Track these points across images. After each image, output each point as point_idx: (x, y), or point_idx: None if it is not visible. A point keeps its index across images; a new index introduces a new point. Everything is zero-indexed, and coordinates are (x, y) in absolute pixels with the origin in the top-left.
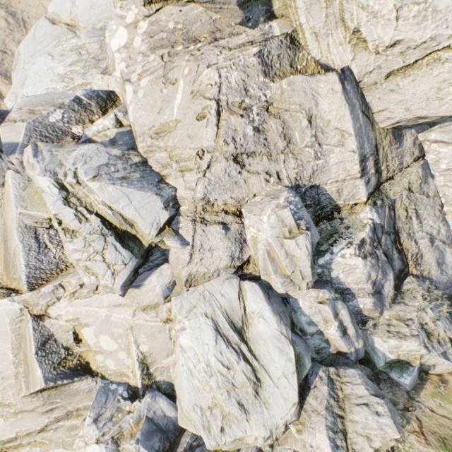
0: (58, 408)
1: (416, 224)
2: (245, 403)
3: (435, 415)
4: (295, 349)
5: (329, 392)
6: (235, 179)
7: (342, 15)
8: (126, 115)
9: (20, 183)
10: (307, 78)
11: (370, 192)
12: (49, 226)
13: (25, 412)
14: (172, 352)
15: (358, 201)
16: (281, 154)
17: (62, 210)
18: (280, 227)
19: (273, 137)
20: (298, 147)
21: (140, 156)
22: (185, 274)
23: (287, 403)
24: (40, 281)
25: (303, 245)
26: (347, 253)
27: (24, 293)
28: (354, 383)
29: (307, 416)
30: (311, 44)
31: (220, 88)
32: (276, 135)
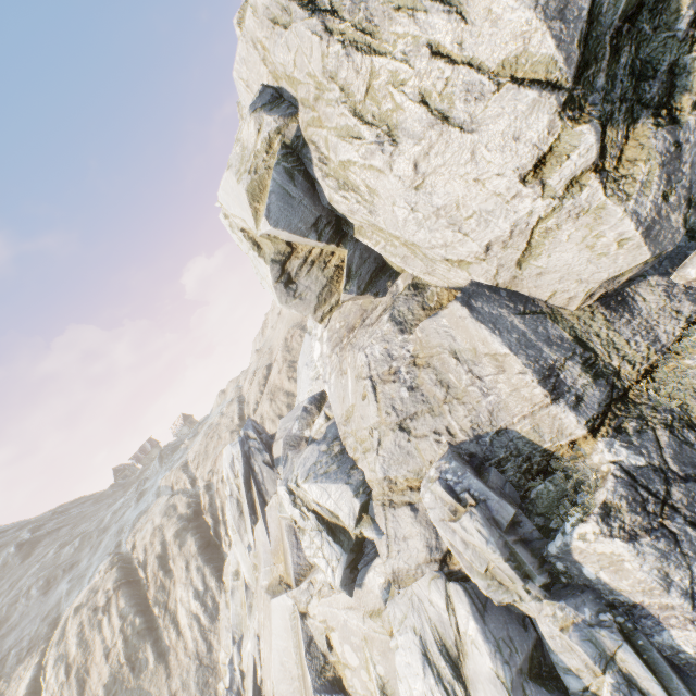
0: None
1: None
2: None
3: None
4: None
5: None
6: (406, 449)
7: (427, 257)
8: (331, 408)
9: None
10: (433, 318)
11: (593, 415)
12: None
13: None
14: None
15: (572, 437)
16: (443, 404)
17: (293, 511)
18: (440, 507)
19: (429, 389)
20: (459, 389)
21: (340, 444)
22: (388, 571)
23: None
24: (301, 577)
25: (472, 529)
26: (587, 532)
27: (293, 589)
28: None
29: None
30: (431, 280)
31: (369, 365)
32: (432, 386)
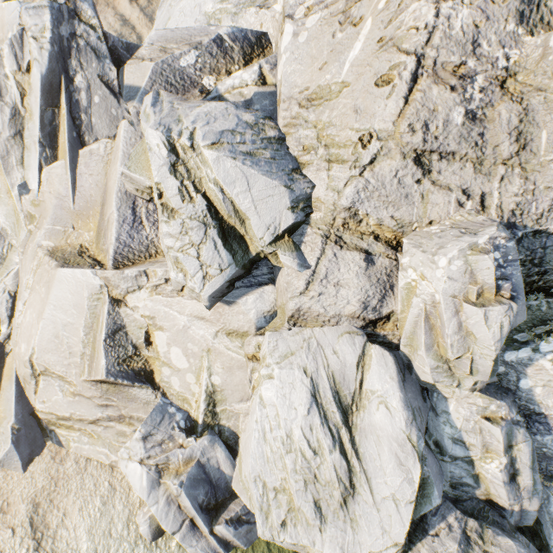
0: (113, 407)
1: None
2: (324, 507)
3: None
4: (422, 470)
5: None
6: (407, 190)
7: None
8: (274, 69)
9: (132, 138)
10: None
11: None
12: (149, 198)
13: (83, 397)
14: (248, 399)
15: None
16: (501, 165)
17: (166, 180)
18: (463, 282)
19: (497, 133)
20: (538, 158)
21: (278, 130)
22: (292, 307)
23: (386, 538)
24: (126, 261)
25: (496, 322)
26: None
27: (108, 269)
28: None
29: None
30: None
31: (431, 36)
32: (503, 132)
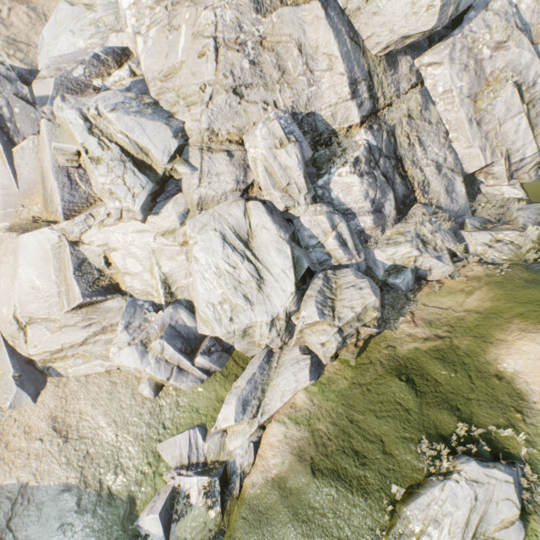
0: (96, 324)
1: (420, 152)
2: (250, 297)
3: (427, 308)
4: (294, 253)
5: (323, 283)
6: (236, 110)
7: None
8: (139, 66)
9: (53, 130)
10: (293, 9)
11: (364, 115)
12: (78, 165)
13: (68, 327)
14: (190, 273)
15: (352, 123)
16: (277, 84)
17: (88, 140)
18: (271, 139)
19: (268, 69)
20: (292, 77)
21: (153, 99)
22: (196, 197)
23: (286, 294)
24: (74, 213)
25: (293, 154)
26: (343, 172)
27: (61, 223)
28: (346, 276)
29: (303, 301)
30: None
31: (217, 27)
32: (271, 67)
